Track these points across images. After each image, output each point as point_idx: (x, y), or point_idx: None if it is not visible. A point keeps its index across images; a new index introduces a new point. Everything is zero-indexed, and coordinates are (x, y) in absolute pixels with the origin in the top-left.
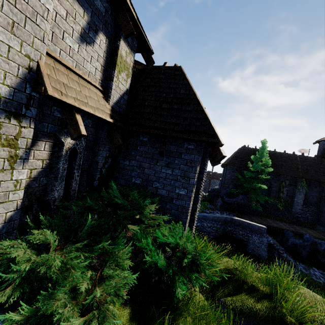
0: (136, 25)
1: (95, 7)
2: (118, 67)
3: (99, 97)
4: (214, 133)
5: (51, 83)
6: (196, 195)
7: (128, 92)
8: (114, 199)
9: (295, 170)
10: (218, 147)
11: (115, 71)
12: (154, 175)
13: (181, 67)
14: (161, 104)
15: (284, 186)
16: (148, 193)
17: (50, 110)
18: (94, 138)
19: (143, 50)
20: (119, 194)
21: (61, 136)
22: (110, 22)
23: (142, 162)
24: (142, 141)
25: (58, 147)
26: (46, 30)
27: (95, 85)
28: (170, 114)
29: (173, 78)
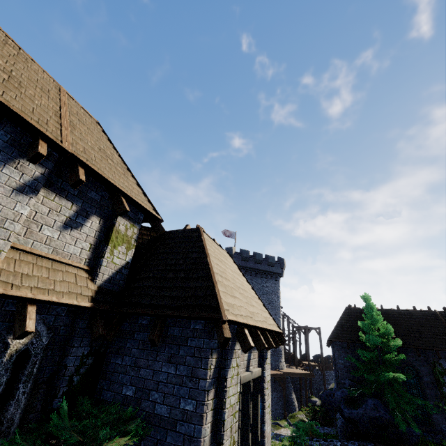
0: (135, 202)
1: (88, 198)
2: (113, 242)
3: (81, 278)
4: (217, 305)
5: (2, 277)
6: (219, 409)
7: (135, 263)
8: (56, 431)
9: (445, 338)
10: (221, 325)
11: (107, 247)
12: (151, 378)
13: (200, 228)
14: (167, 273)
15: (442, 371)
16: (128, 414)
17: (2, 304)
18: (68, 330)
19: (151, 220)
20: (67, 422)
21: (8, 336)
22: (108, 205)
23: (139, 357)
24: (141, 326)
25: (0, 351)
26: (15, 229)
27: (78, 266)
28: (173, 285)
29: (189, 241)
